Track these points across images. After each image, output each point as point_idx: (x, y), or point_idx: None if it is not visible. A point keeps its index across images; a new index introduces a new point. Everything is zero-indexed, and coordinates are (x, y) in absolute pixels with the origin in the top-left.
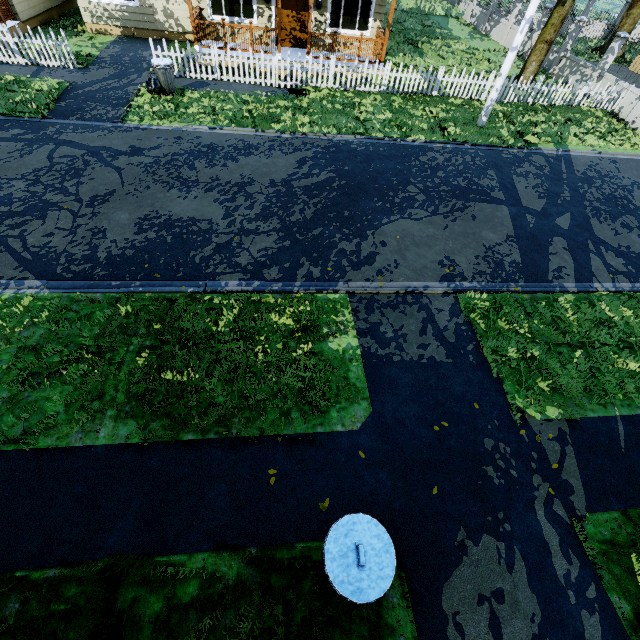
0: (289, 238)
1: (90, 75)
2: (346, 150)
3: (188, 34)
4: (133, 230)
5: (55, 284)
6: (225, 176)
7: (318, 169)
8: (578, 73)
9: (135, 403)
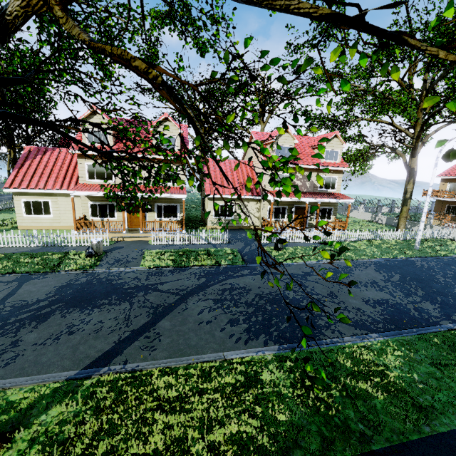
0: (434, 303)
1: (236, 245)
2: (384, 264)
3: (251, 226)
4: (369, 306)
5: (383, 334)
6: (360, 280)
7: (389, 273)
8: (416, 226)
9: None
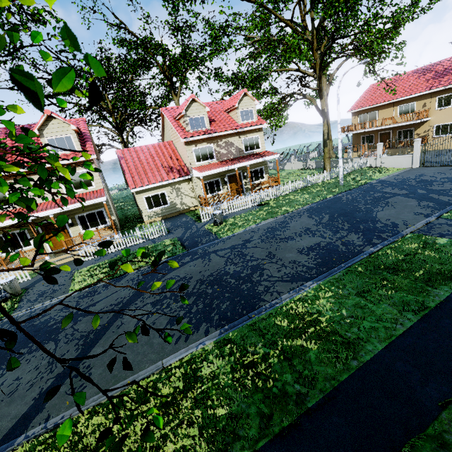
0: (358, 232)
1: (177, 233)
2: (315, 208)
3: (190, 208)
4: (304, 255)
5: (317, 279)
6: (296, 231)
7: (320, 216)
8: None
9: (429, 283)
